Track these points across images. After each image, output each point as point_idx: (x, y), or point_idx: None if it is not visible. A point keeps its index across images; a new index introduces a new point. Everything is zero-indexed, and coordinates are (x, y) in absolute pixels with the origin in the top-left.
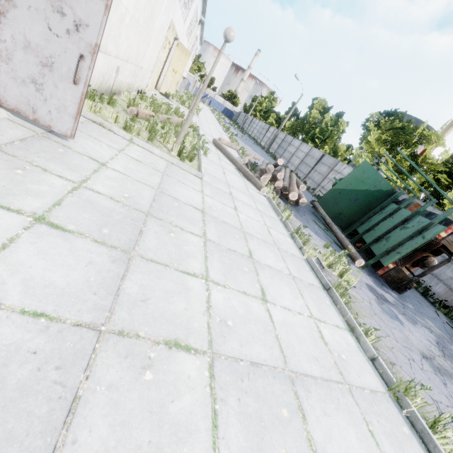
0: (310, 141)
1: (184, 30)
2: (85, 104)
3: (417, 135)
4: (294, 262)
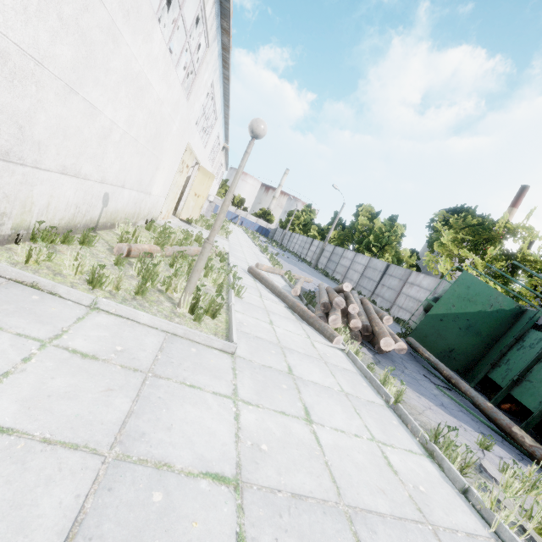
0: (366, 251)
1: (205, 154)
2: (20, 251)
3: (501, 230)
4: None
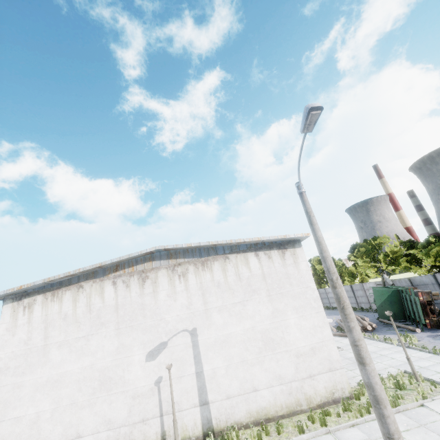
0: None
1: None
2: None
3: (375, 245)
4: (393, 348)
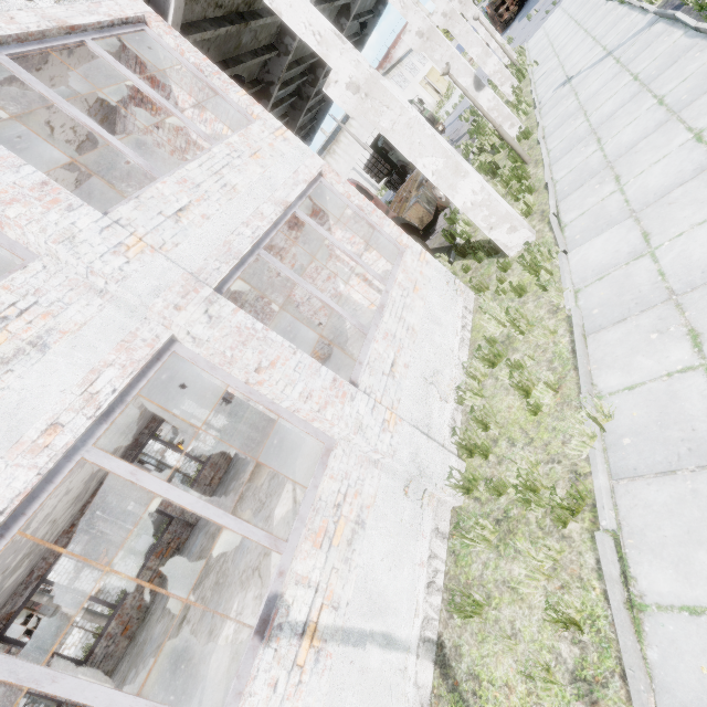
0: None
1: (422, 70)
2: None
3: None
4: None
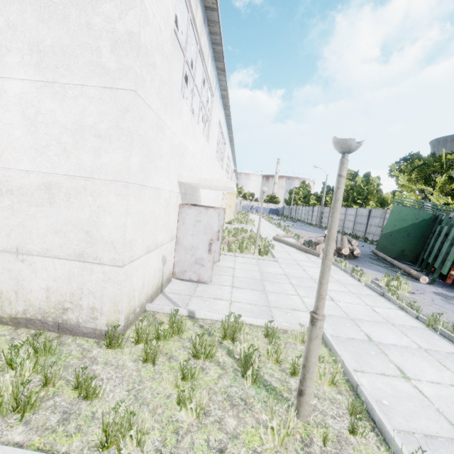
0: (353, 204)
1: None
2: None
3: (444, 162)
4: (354, 287)
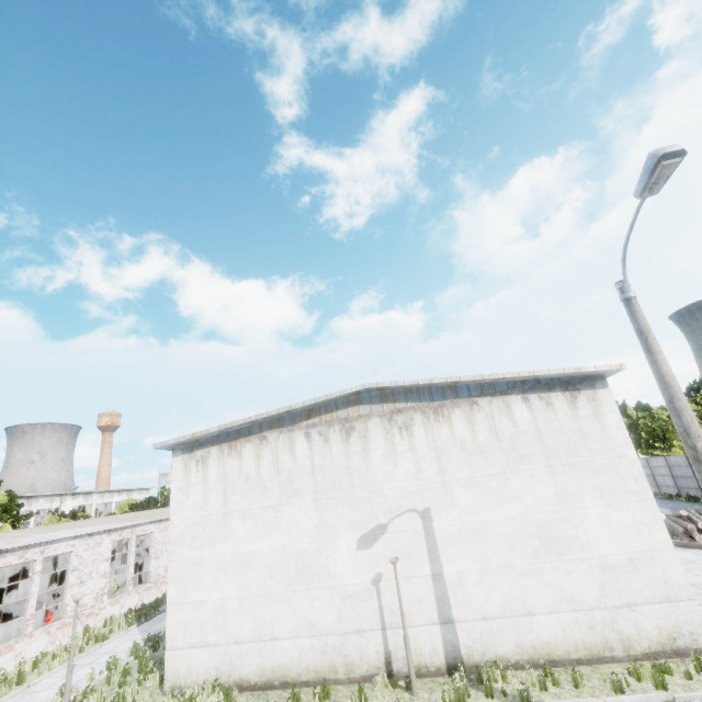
0: (652, 450)
1: None
2: None
3: None
4: None
